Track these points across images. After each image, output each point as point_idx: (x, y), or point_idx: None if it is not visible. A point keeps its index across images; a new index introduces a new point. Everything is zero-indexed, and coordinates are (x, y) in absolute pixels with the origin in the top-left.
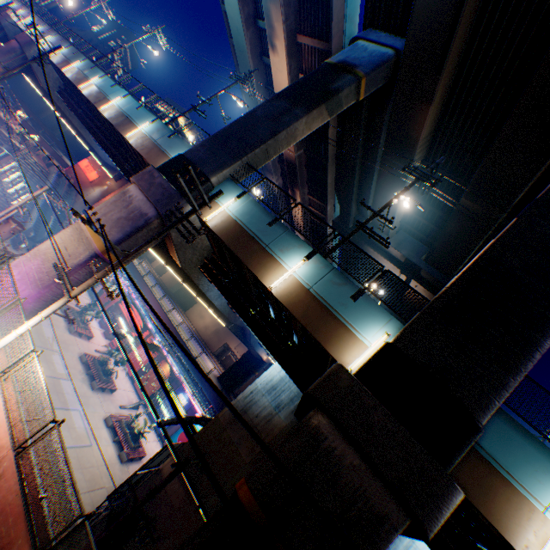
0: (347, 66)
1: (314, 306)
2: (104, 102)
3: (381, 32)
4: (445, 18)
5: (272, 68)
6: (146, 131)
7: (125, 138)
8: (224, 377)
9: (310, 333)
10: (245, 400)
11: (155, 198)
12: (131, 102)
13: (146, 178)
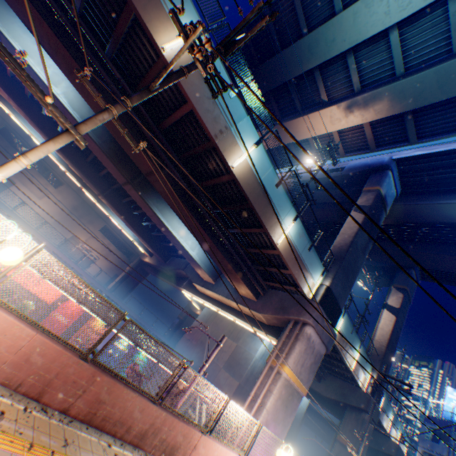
0: (385, 203)
1: (358, 369)
2: (229, 140)
3: (397, 170)
4: (426, 219)
5: (328, 111)
6: (291, 235)
7: (274, 242)
8: (116, 292)
9: (356, 381)
10: (251, 367)
11: (326, 339)
12: (267, 164)
13: (319, 321)
